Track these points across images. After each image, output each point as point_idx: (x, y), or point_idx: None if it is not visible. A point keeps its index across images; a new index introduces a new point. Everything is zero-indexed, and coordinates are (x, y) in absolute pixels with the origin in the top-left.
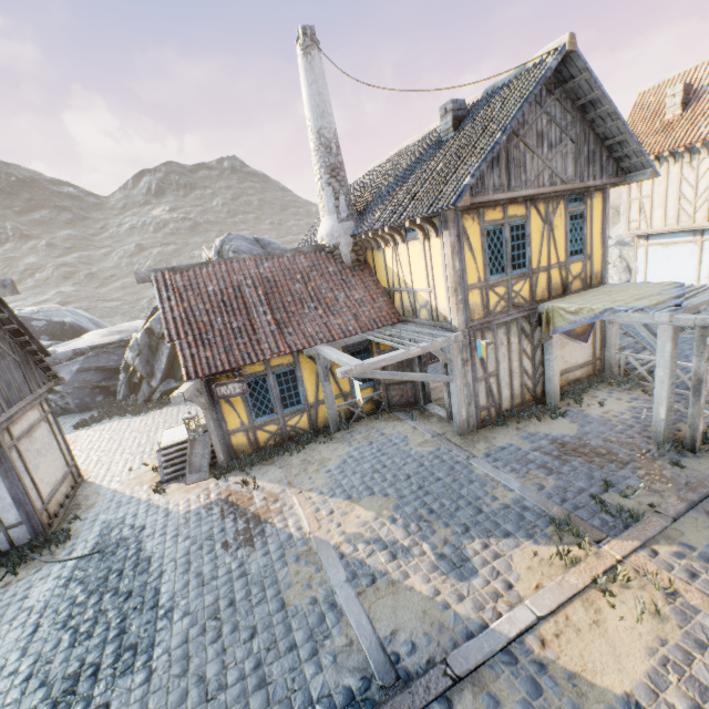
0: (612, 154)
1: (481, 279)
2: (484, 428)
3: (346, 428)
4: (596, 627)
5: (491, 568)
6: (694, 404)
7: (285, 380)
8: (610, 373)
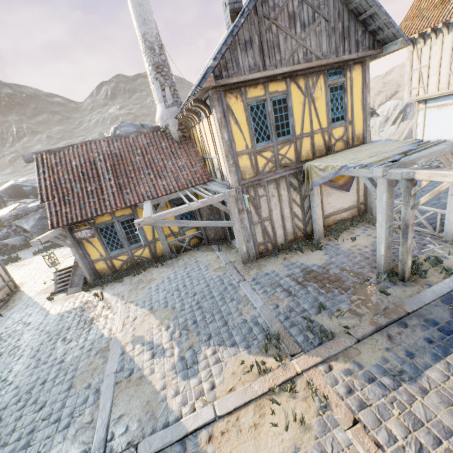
0: (367, 28)
1: (248, 147)
2: (262, 258)
3: (176, 256)
4: (254, 430)
5: (208, 371)
6: (403, 244)
7: (128, 226)
8: (370, 214)
